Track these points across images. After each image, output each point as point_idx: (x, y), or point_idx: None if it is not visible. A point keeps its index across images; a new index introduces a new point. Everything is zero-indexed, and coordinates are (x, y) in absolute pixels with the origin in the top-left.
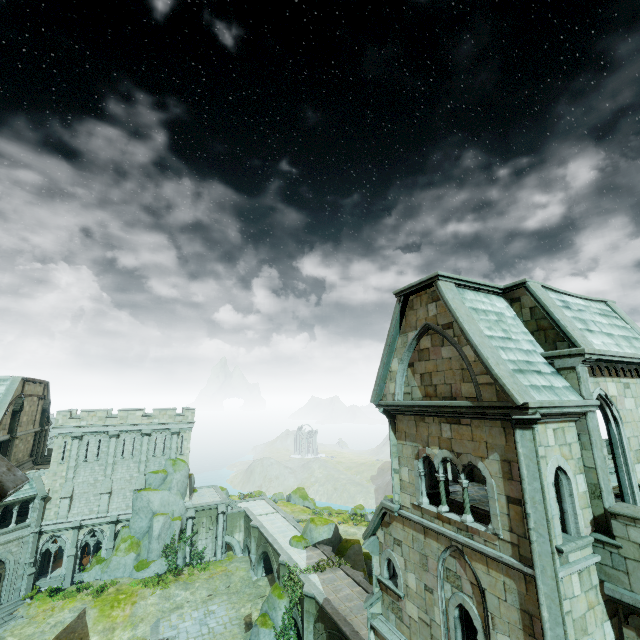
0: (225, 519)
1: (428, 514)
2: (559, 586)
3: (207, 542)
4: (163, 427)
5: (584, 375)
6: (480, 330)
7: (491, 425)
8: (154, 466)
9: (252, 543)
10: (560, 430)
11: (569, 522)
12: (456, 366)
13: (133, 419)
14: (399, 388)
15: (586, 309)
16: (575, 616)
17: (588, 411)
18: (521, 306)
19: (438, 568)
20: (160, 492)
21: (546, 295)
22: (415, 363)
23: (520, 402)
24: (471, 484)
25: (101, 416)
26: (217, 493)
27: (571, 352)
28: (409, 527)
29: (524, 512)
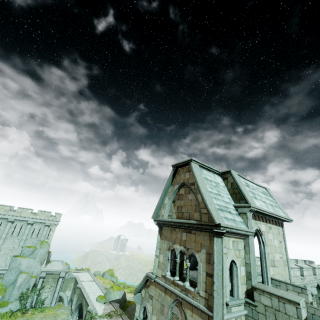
0: (63, 281)
1: (168, 281)
2: None
3: (48, 294)
4: (41, 221)
5: (250, 217)
6: (206, 187)
7: (204, 234)
8: (29, 243)
9: (75, 297)
10: (236, 242)
11: (234, 290)
12: (193, 204)
13: (25, 214)
14: (166, 212)
15: (256, 189)
16: None
17: (250, 235)
18: (227, 181)
19: (168, 312)
20: (28, 259)
21: (238, 178)
22: (176, 201)
23: (217, 222)
24: (195, 271)
25: (6, 209)
26: (62, 265)
27: (245, 205)
28: (158, 288)
29: (213, 281)
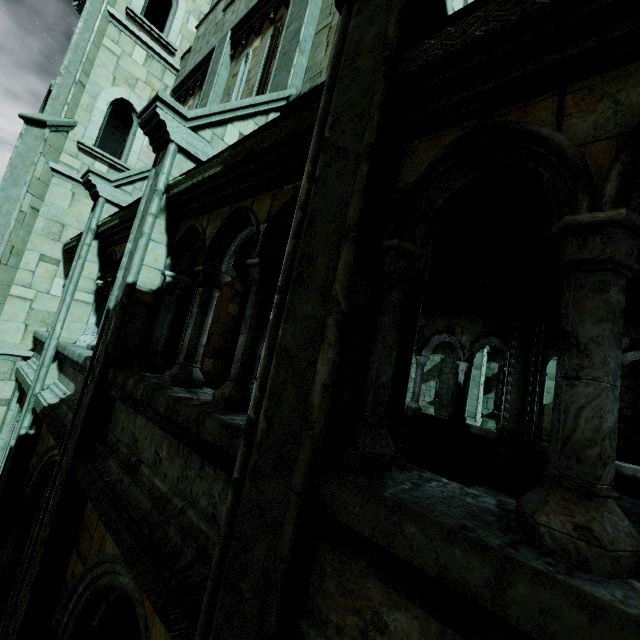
0: None
1: None
2: (102, 7)
3: None
4: None
5: None
6: None
7: None
8: None
9: None
10: None
11: (164, 34)
12: None
13: None
14: None
15: None
16: (123, 66)
17: None
18: None
19: None
20: None
21: None
22: None
23: None
24: None
25: None
26: None
27: None
28: None
29: None
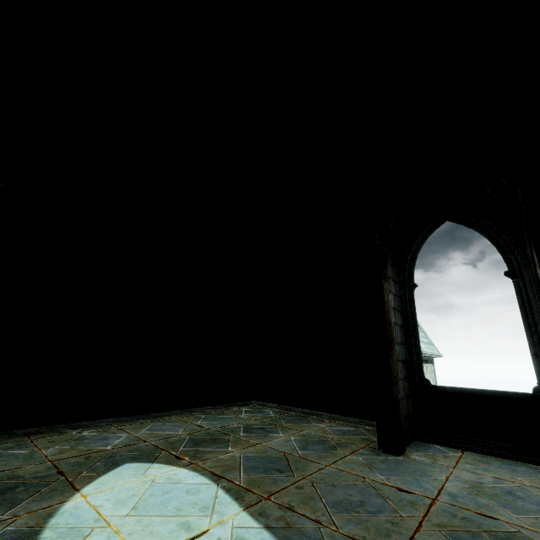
0: None
1: None
2: None
3: None
4: None
5: None
6: None
7: None
8: None
9: None
10: None
11: None
12: None
13: None
14: None
15: None
16: None
17: None
18: None
19: None
20: None
21: None
22: None
23: None
24: None
25: None
26: None
27: None
28: None
29: None
